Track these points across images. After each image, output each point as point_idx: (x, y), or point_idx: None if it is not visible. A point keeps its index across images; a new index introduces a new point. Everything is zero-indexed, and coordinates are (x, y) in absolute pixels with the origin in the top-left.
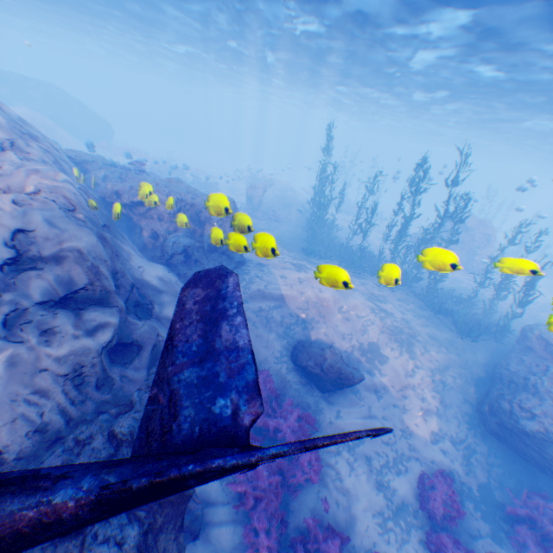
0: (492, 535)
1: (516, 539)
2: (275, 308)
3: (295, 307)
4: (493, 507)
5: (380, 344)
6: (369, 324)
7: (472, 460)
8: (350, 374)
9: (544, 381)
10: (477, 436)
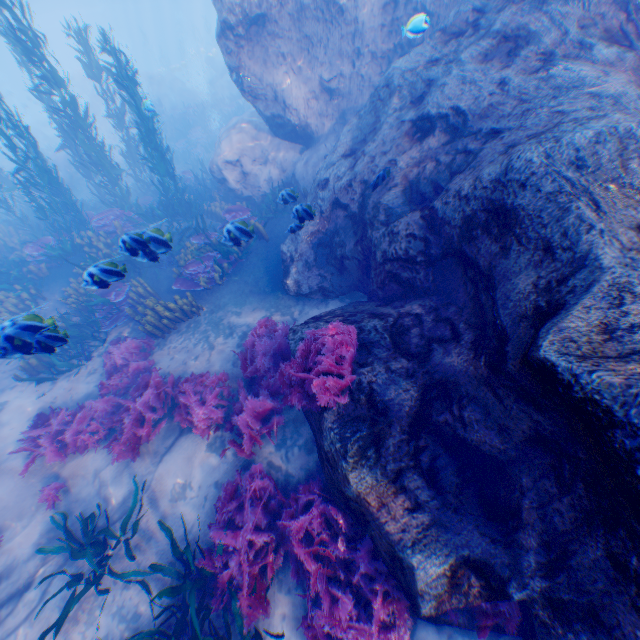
0: None
1: None
2: None
3: None
4: None
5: None
6: None
7: None
8: None
9: None
10: None
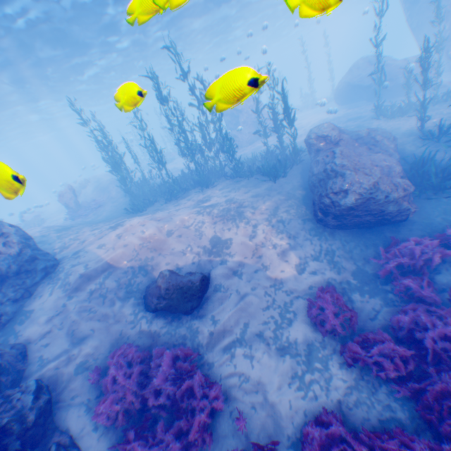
0: (385, 302)
1: (400, 290)
2: (106, 279)
3: (126, 263)
4: (372, 280)
5: (219, 232)
6: (201, 225)
7: (337, 260)
8: (189, 281)
9: (337, 162)
10: (329, 239)
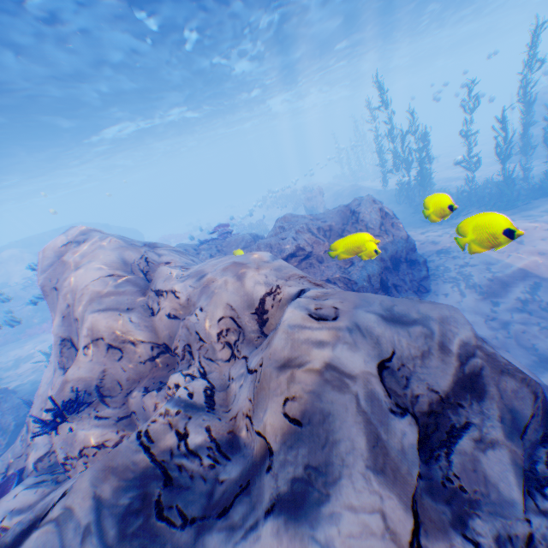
0: None
1: None
2: (533, 290)
3: None
4: None
5: None
6: None
7: None
8: None
9: None
10: None
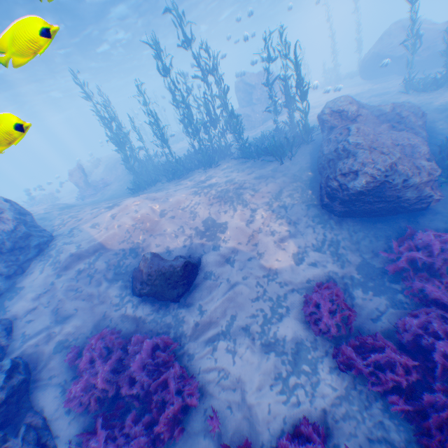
0: (392, 303)
1: (411, 291)
2: (95, 259)
3: (116, 243)
4: (380, 277)
5: (215, 216)
6: (197, 207)
7: (341, 251)
8: (171, 268)
9: (351, 140)
10: (334, 228)
